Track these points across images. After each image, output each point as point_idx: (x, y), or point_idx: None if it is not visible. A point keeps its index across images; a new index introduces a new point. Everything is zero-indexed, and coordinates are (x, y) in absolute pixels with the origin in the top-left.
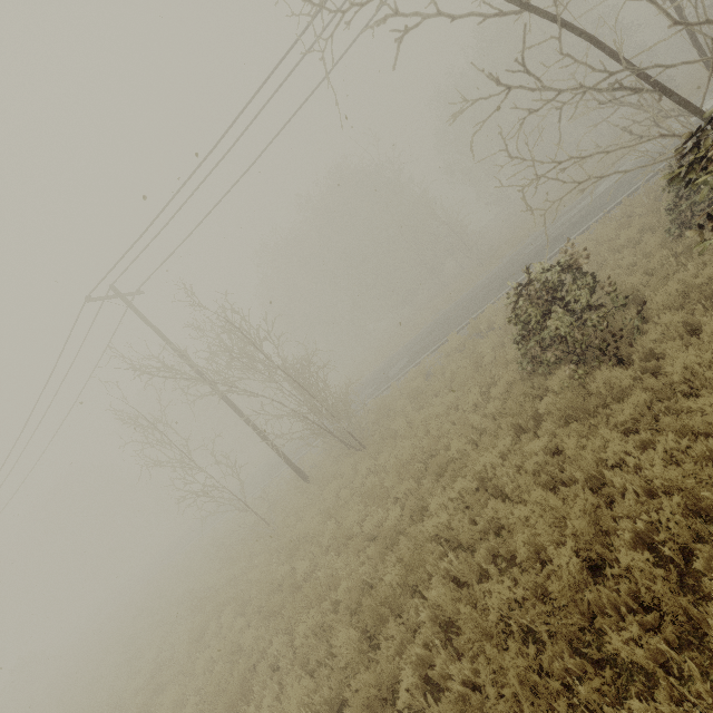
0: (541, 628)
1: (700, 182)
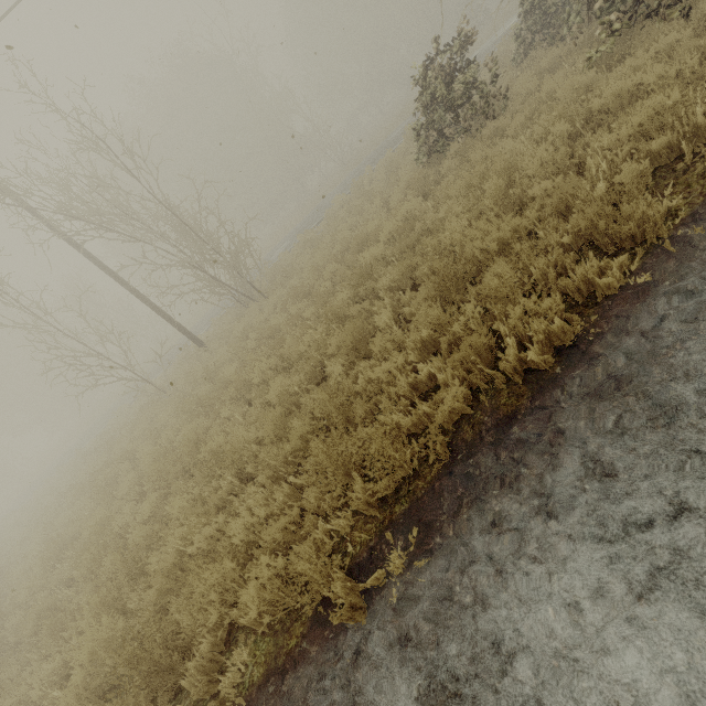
0: None
1: None
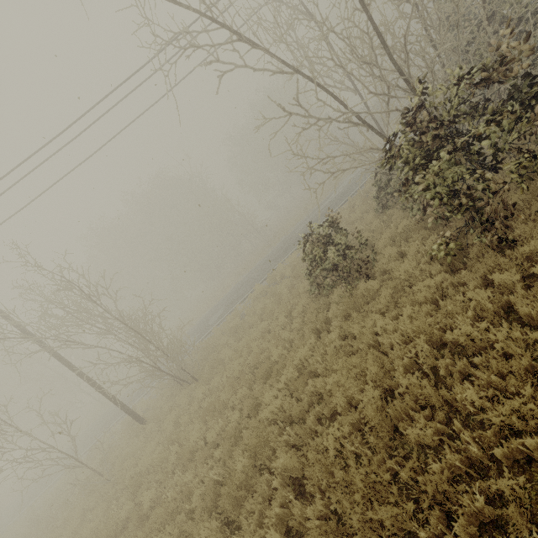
0: (365, 450)
1: (396, 166)
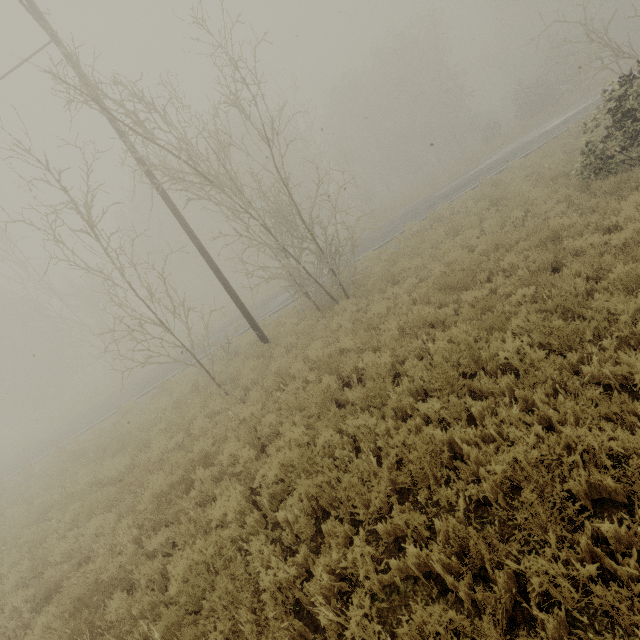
0: None
1: None
